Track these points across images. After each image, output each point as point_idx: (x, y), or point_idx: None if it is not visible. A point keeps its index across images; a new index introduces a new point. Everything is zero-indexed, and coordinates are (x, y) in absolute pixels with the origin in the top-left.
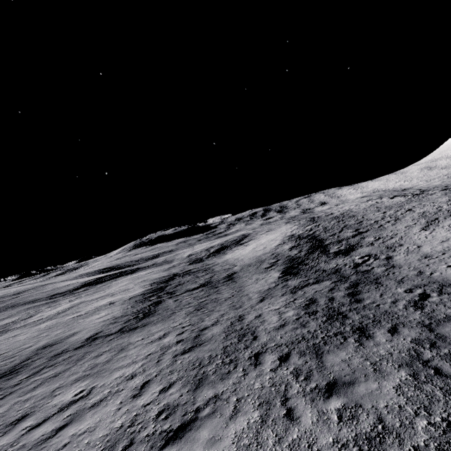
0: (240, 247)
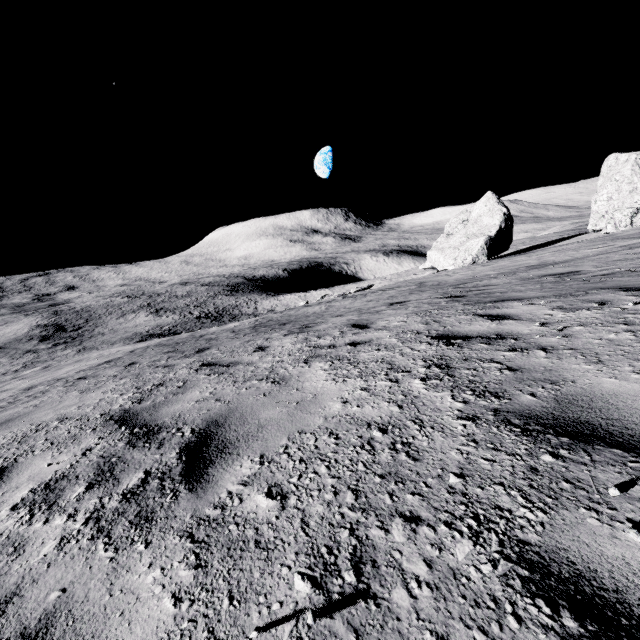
0: None
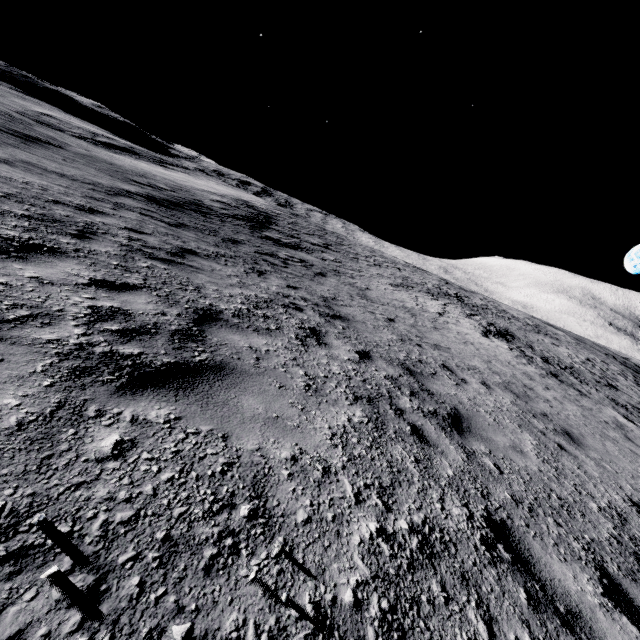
0: (155, 166)
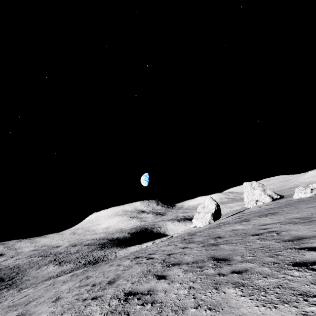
0: None
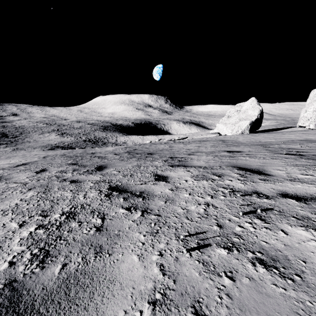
0: None
